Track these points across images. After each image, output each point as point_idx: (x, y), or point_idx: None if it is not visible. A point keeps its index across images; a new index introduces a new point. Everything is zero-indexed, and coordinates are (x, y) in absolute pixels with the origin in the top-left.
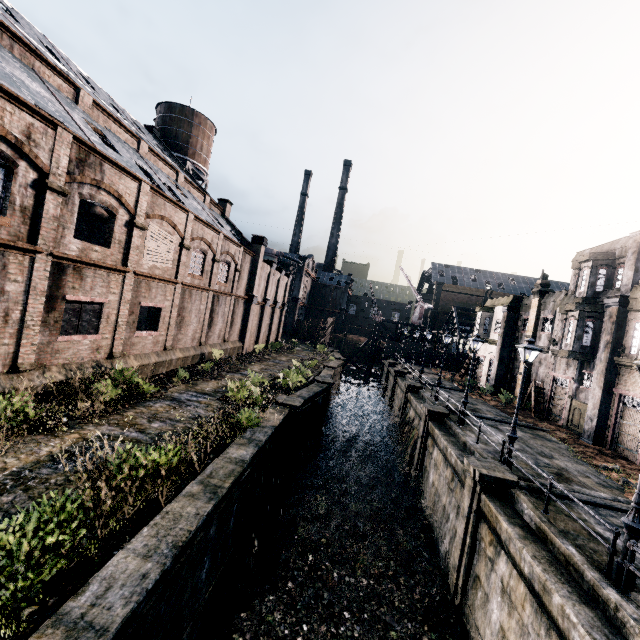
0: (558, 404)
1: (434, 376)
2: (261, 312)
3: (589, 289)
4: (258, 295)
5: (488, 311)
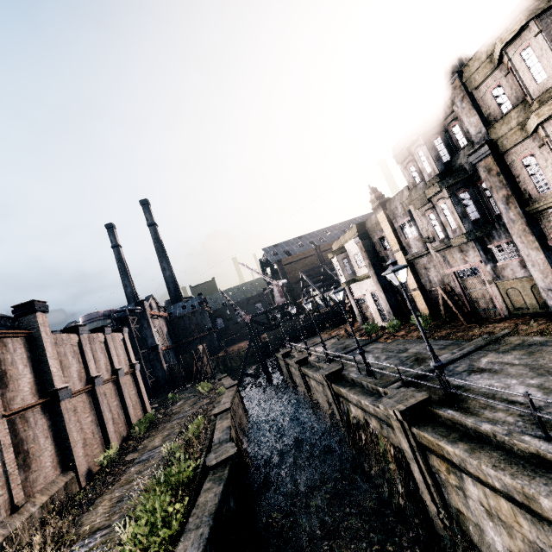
0: (480, 297)
1: (331, 341)
2: (93, 399)
3: (437, 164)
4: (72, 381)
5: (341, 252)
